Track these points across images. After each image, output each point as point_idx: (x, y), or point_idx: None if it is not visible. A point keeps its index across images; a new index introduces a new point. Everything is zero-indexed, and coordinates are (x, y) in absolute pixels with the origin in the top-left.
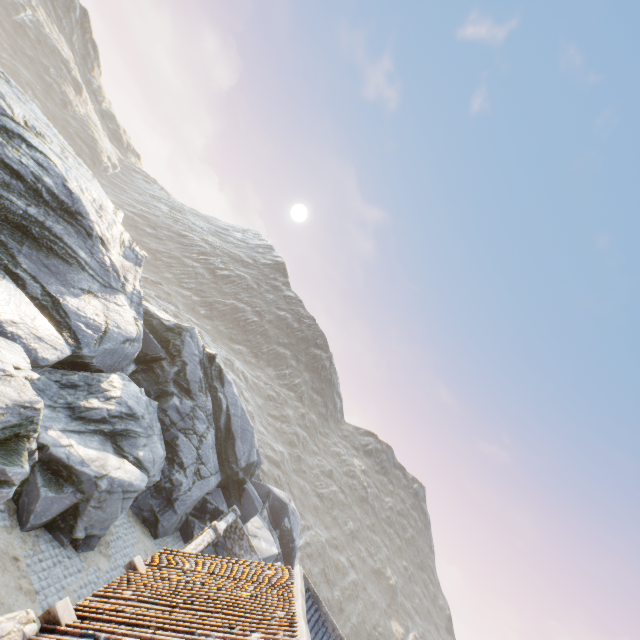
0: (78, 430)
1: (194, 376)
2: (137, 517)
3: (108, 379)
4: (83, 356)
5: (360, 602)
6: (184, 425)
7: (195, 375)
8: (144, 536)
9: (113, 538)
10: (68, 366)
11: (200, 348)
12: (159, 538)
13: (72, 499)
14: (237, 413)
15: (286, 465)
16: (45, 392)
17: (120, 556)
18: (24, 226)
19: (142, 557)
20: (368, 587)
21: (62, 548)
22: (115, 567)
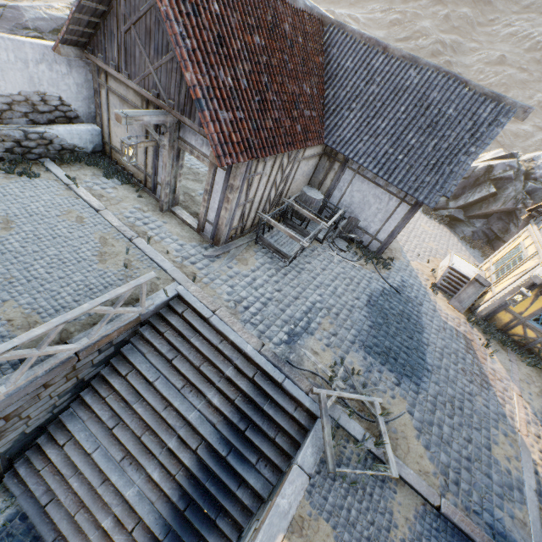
0: None
1: None
2: None
3: None
4: None
5: None
6: None
7: None
8: None
9: None
10: None
11: None
12: None
13: None
14: None
15: None
16: None
17: None
18: None
19: None
20: None
21: None
22: None
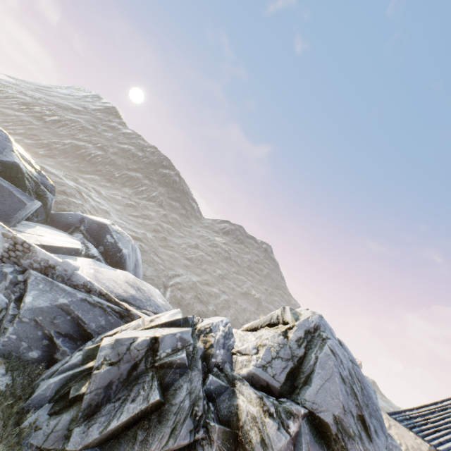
0: None
1: None
2: None
3: None
4: None
5: (232, 309)
6: None
7: None
8: None
9: None
10: None
11: None
12: None
13: None
14: None
15: (150, 241)
16: None
17: None
18: None
19: None
20: (238, 302)
21: None
22: None
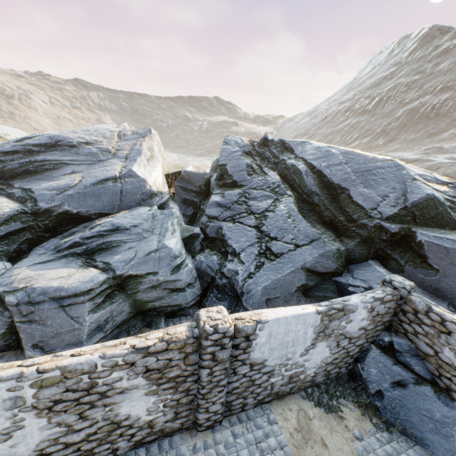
0: (46, 261)
1: (237, 168)
2: None
3: (110, 216)
4: (50, 209)
5: None
6: (231, 214)
7: (238, 167)
8: None
9: None
10: (75, 224)
11: (241, 145)
12: None
13: (2, 319)
14: (336, 162)
15: None
16: (45, 247)
17: None
18: (26, 170)
19: None
20: None
21: None
22: None
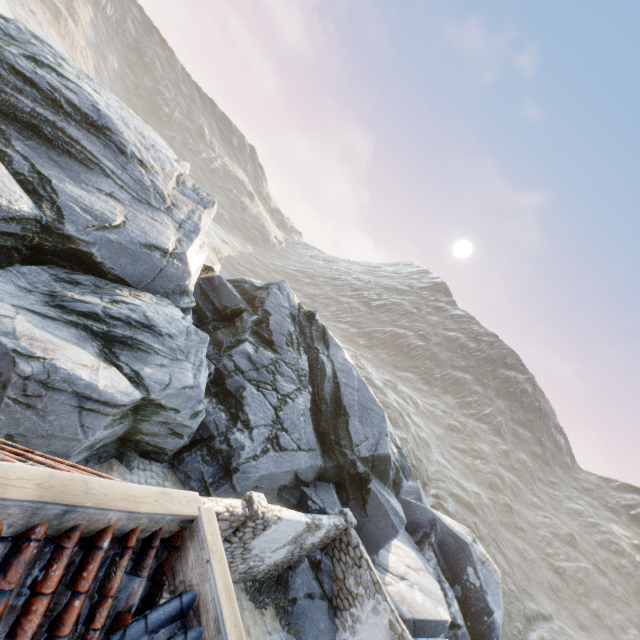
0: (45, 314)
1: (280, 328)
2: (183, 487)
3: (133, 292)
4: (72, 238)
5: None
6: (258, 377)
7: (281, 327)
8: None
9: None
10: (78, 267)
11: (292, 302)
12: None
13: None
14: (351, 384)
15: (486, 512)
16: (26, 276)
17: None
18: (35, 126)
19: None
20: None
21: None
22: None
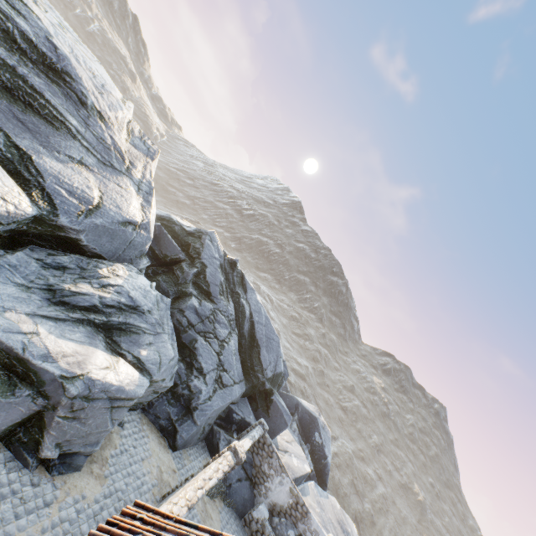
0: (55, 316)
1: (214, 279)
2: (153, 425)
3: (109, 267)
4: (64, 228)
5: (391, 517)
6: (203, 328)
7: (215, 278)
8: (160, 448)
9: (115, 452)
10: (57, 245)
11: (220, 252)
12: (179, 450)
13: (29, 406)
14: (261, 321)
15: (311, 378)
16: (17, 268)
17: (121, 476)
18: None
19: (153, 475)
20: (397, 501)
21: (25, 471)
22: (110, 493)
